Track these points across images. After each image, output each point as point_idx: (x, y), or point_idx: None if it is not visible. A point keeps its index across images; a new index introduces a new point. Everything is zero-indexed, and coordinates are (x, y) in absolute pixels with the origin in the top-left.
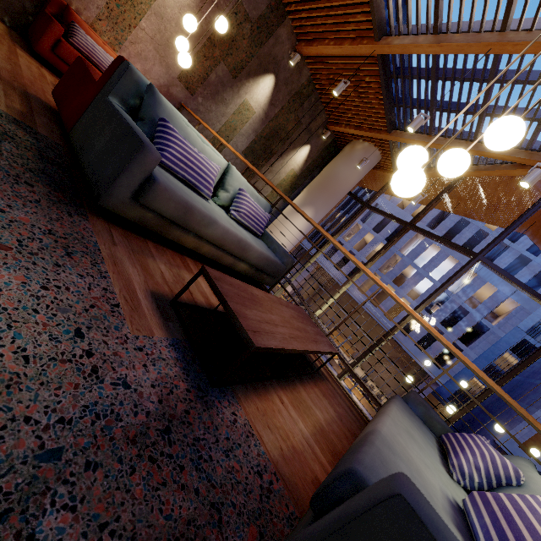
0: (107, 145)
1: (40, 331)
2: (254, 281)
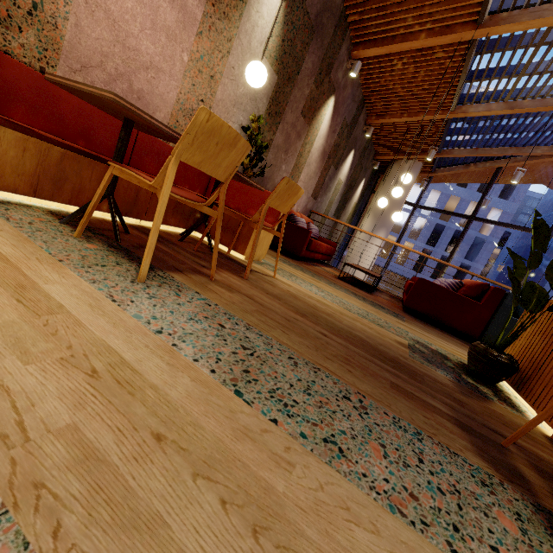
0: None
1: None
2: None
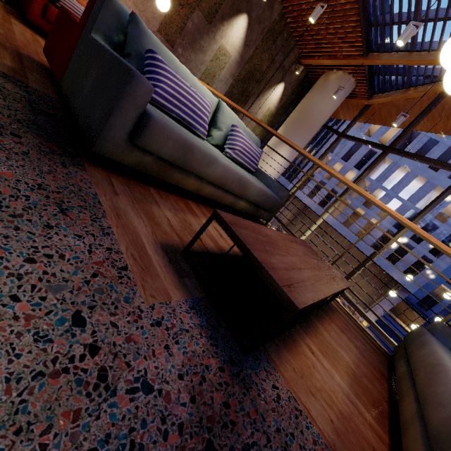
0: (95, 84)
1: (21, 330)
2: (250, 218)
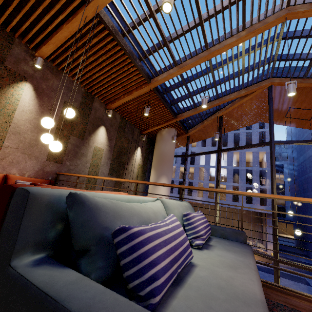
0: None
1: None
2: None
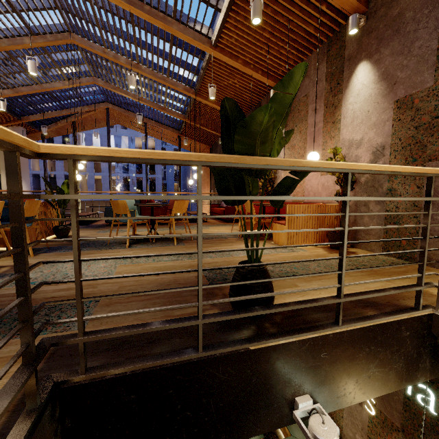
0: None
1: None
2: None
